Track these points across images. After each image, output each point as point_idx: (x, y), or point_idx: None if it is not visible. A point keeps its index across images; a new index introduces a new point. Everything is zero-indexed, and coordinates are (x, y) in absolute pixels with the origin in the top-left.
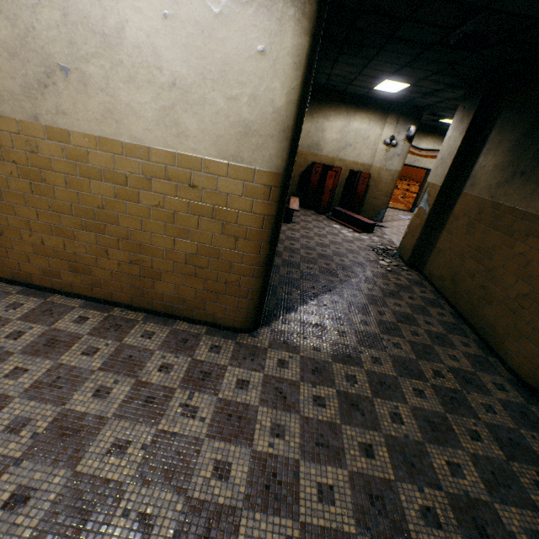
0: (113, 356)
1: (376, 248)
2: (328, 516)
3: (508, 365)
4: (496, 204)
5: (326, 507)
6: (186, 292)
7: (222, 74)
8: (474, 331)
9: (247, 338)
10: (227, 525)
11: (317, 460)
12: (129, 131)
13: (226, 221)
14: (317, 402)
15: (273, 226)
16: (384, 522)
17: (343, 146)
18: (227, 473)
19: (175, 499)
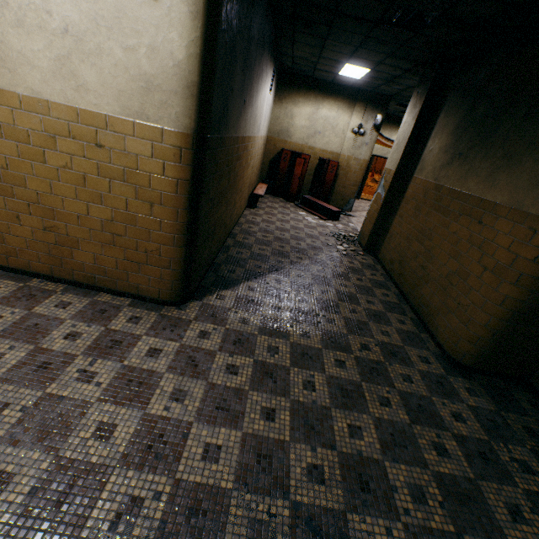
0: (16, 324)
1: (338, 234)
2: (207, 473)
3: (437, 340)
4: (438, 186)
5: (208, 465)
6: (107, 262)
7: (116, 21)
8: (413, 310)
9: (173, 310)
10: (94, 482)
11: (213, 422)
12: (25, 83)
13: (139, 185)
14: (229, 371)
15: (189, 192)
16: (266, 479)
17: (312, 134)
18: (110, 434)
19: (43, 458)
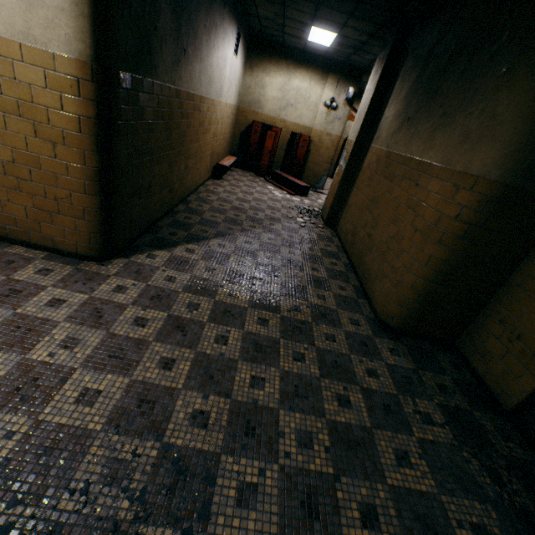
0: None
1: (303, 208)
2: (76, 416)
3: (373, 305)
4: (389, 153)
5: (80, 408)
6: (16, 210)
7: None
8: (358, 278)
9: (93, 265)
10: None
11: (100, 369)
12: None
13: (37, 121)
14: (137, 323)
15: (96, 133)
16: (142, 422)
17: (284, 106)
18: None
19: None
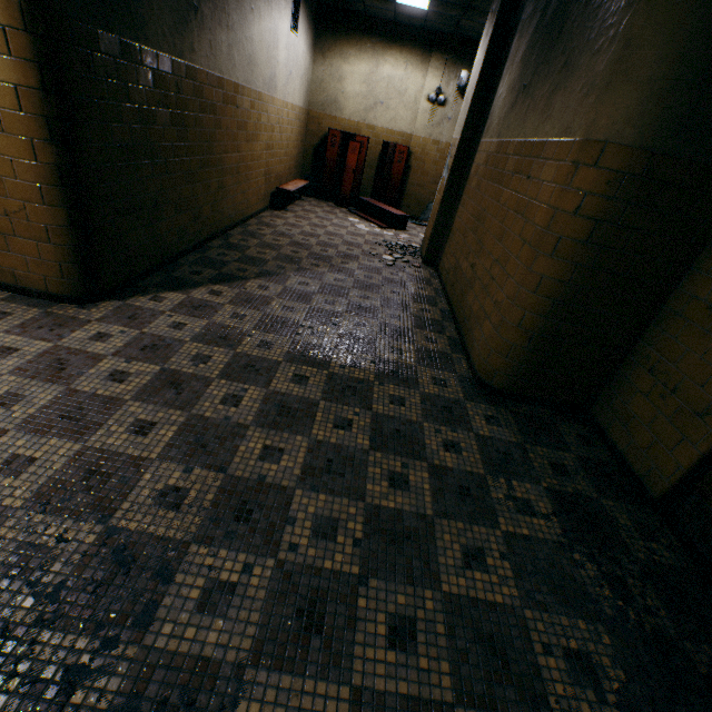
0: None
1: (395, 244)
2: None
3: (471, 360)
4: (500, 144)
5: None
6: None
7: None
8: (457, 328)
9: (70, 309)
10: None
11: (43, 432)
12: None
13: None
14: (114, 378)
15: (45, 111)
16: (85, 499)
17: (371, 105)
18: None
19: None
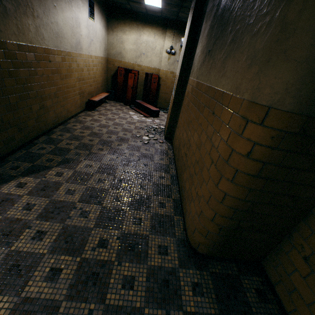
0: None
1: (151, 127)
2: None
3: (185, 224)
4: (197, 83)
5: None
6: None
7: None
8: (179, 191)
9: None
10: None
11: None
12: None
13: None
14: None
15: None
16: None
17: (138, 55)
18: None
19: None
